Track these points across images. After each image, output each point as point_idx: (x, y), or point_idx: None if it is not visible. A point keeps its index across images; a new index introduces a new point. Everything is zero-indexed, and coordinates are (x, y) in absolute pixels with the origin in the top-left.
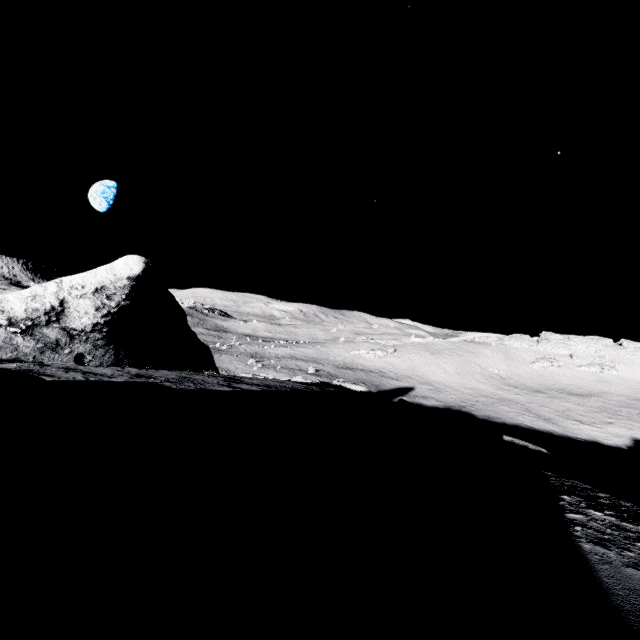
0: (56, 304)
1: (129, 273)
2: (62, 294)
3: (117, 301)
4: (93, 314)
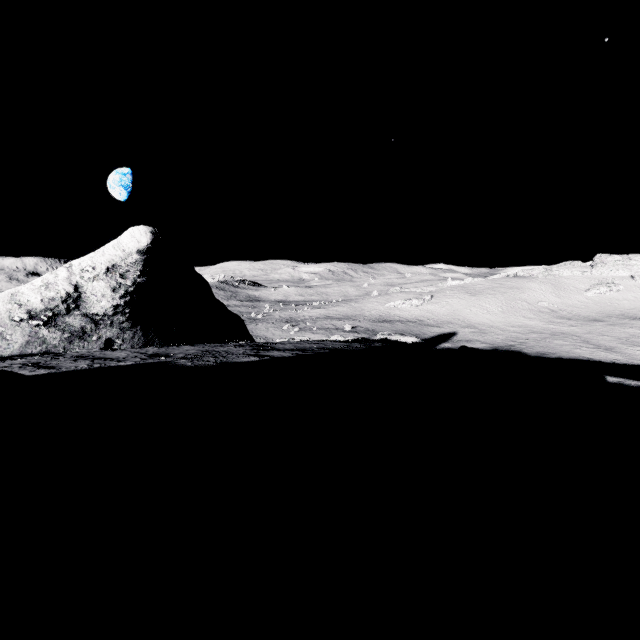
0: (71, 290)
1: (137, 246)
2: (74, 279)
3: (132, 279)
4: (111, 296)
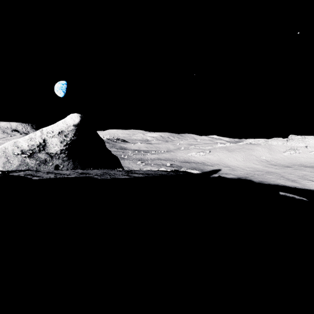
0: (41, 141)
1: (73, 123)
2: (43, 136)
3: (70, 137)
4: (59, 145)
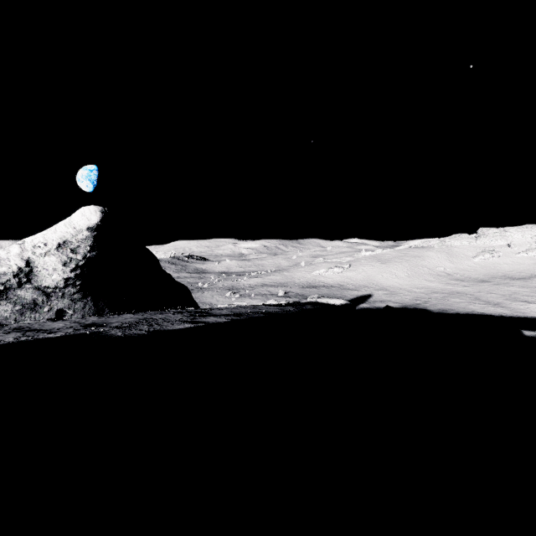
0: (22, 265)
1: (87, 224)
2: (26, 254)
3: (83, 253)
4: (62, 270)
